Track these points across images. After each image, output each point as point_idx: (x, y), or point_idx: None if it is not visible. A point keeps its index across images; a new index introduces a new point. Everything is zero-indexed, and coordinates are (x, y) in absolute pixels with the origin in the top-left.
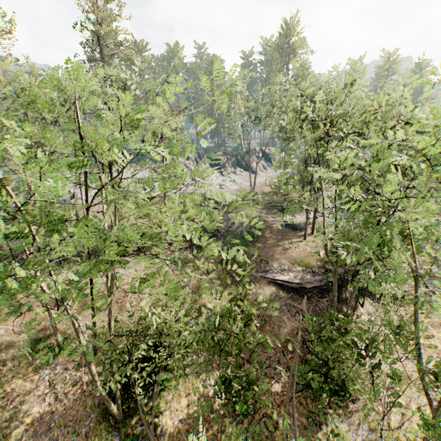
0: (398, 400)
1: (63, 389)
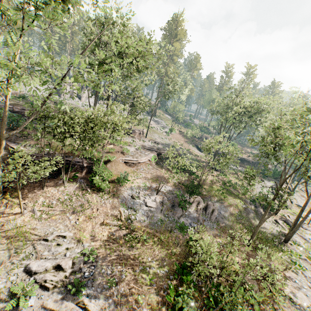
0: None
1: None
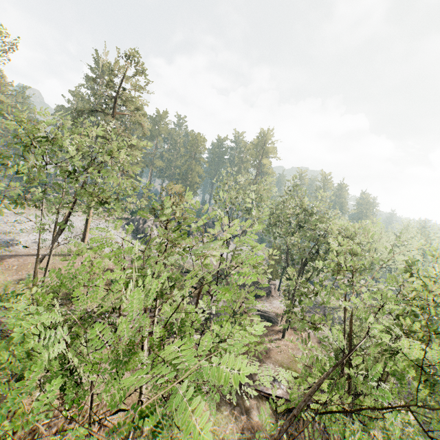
0: None
1: None
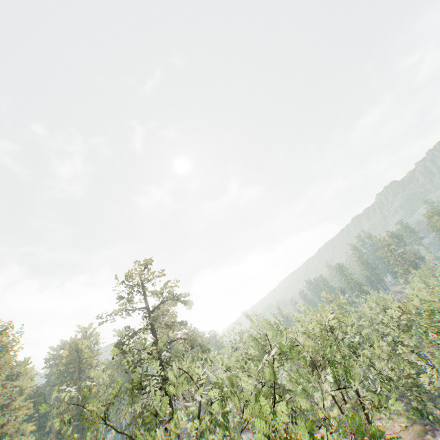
0: None
1: None
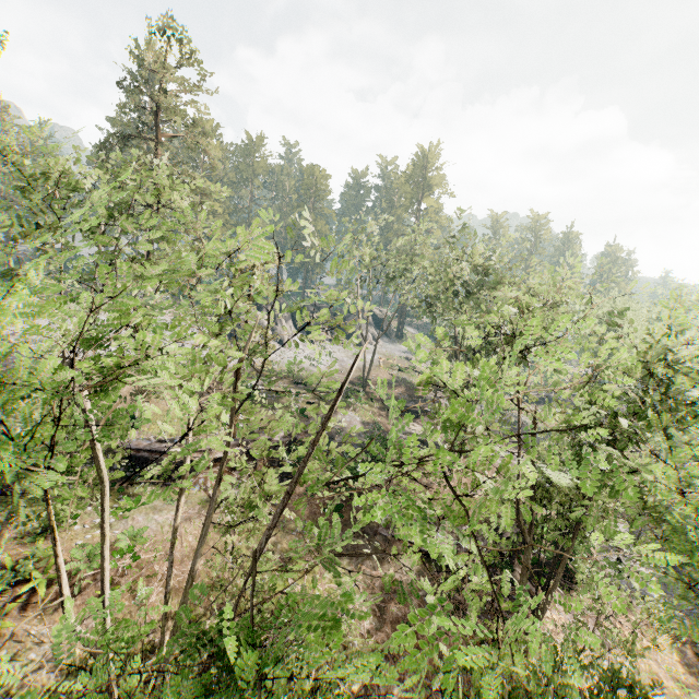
0: None
1: None
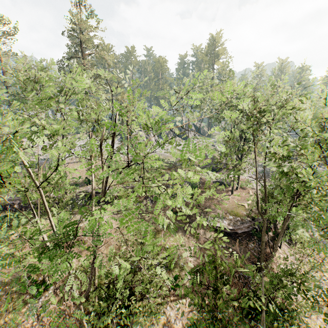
0: (317, 326)
1: (49, 321)
